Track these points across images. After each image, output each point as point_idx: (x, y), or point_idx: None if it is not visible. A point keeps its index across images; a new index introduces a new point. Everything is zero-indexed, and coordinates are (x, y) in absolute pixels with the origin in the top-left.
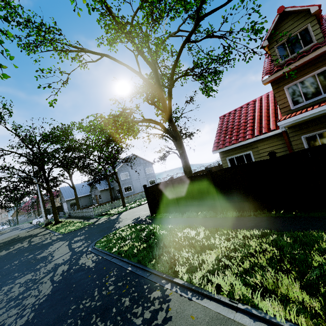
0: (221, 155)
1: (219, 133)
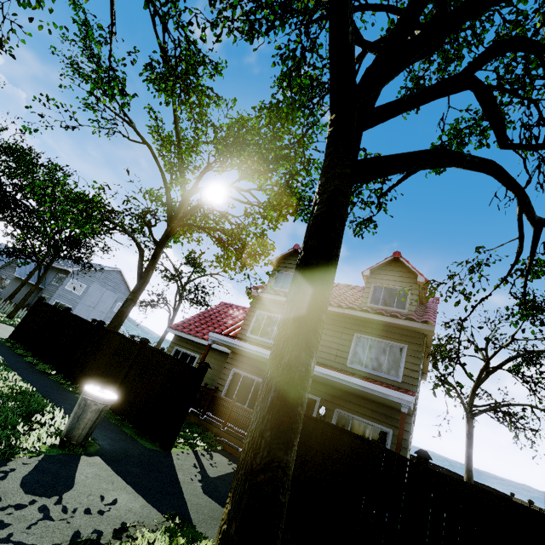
0: (175, 339)
1: (198, 315)
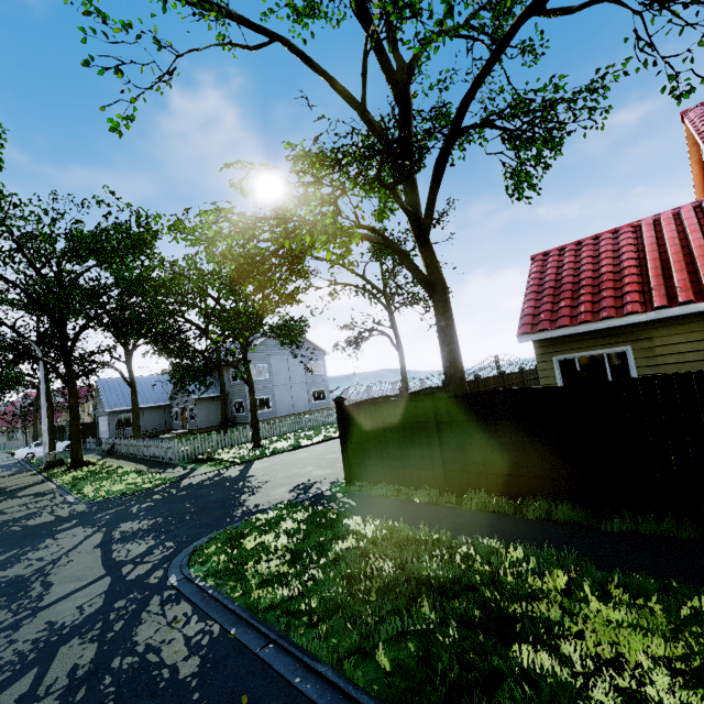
0: (538, 347)
1: (535, 294)
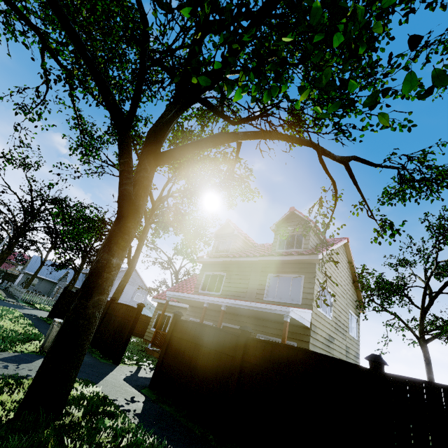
0: (157, 305)
1: (174, 286)
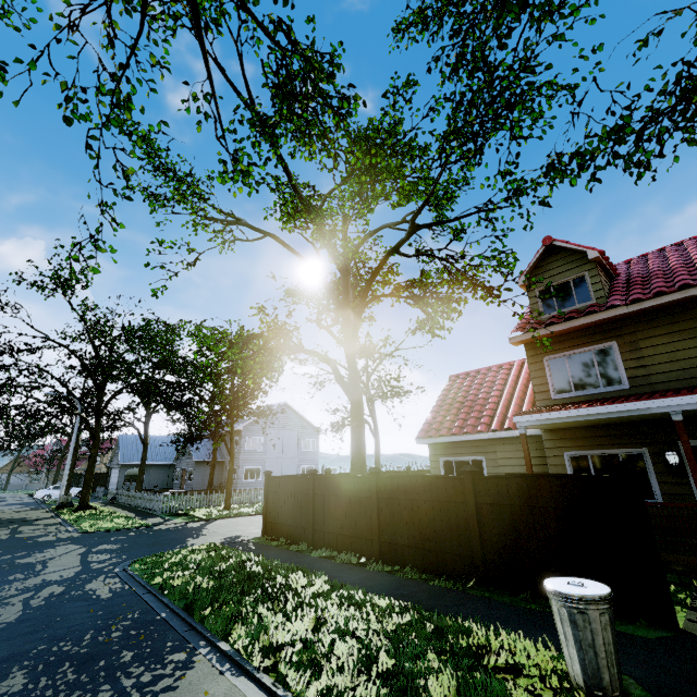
0: (432, 449)
1: (438, 407)
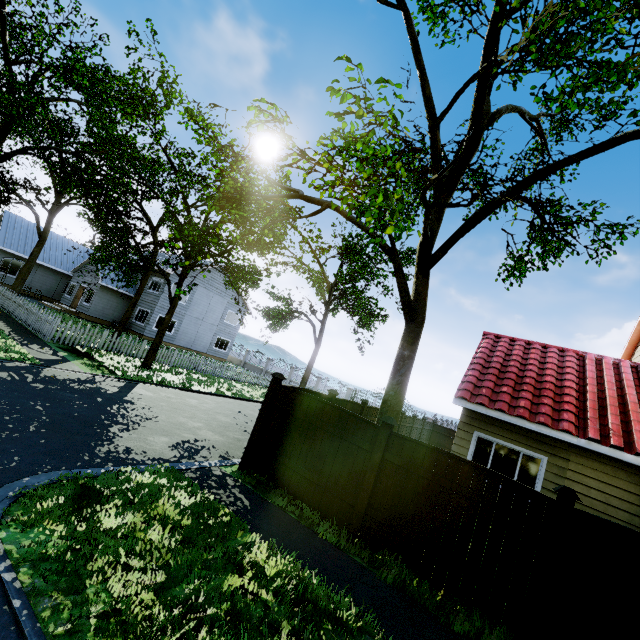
0: (466, 416)
1: (481, 366)
